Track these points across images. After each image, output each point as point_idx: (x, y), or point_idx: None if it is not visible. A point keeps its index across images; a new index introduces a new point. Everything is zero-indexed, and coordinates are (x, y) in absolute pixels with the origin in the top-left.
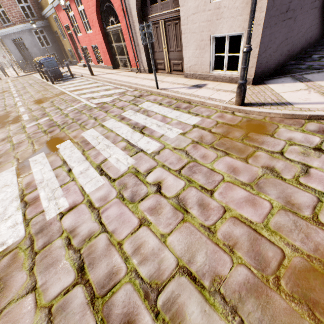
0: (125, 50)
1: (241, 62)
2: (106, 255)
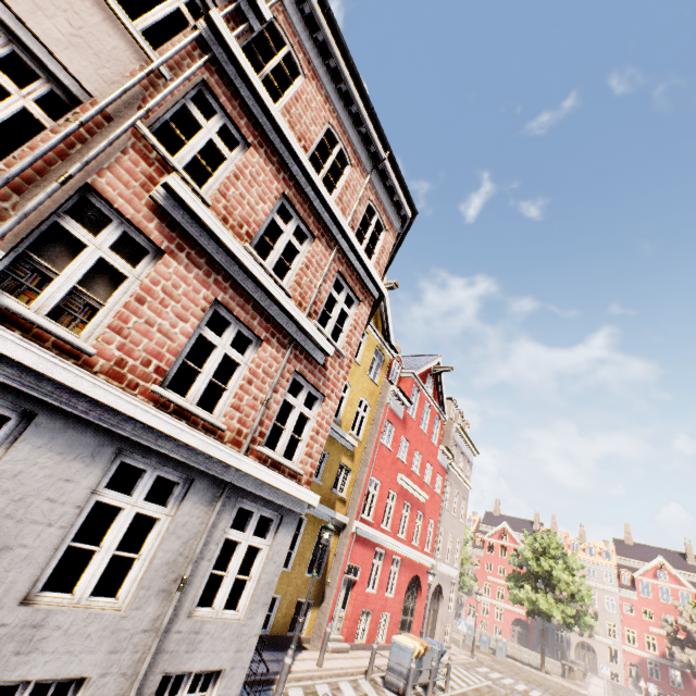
0: (408, 624)
1: (449, 637)
2: (547, 693)
